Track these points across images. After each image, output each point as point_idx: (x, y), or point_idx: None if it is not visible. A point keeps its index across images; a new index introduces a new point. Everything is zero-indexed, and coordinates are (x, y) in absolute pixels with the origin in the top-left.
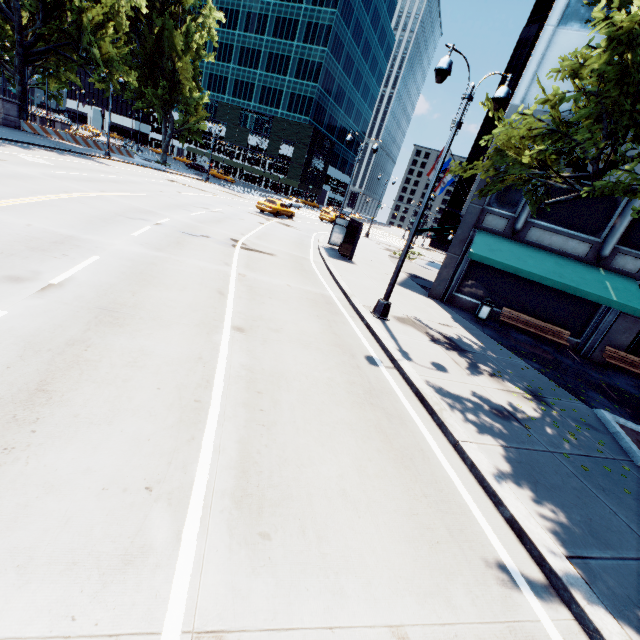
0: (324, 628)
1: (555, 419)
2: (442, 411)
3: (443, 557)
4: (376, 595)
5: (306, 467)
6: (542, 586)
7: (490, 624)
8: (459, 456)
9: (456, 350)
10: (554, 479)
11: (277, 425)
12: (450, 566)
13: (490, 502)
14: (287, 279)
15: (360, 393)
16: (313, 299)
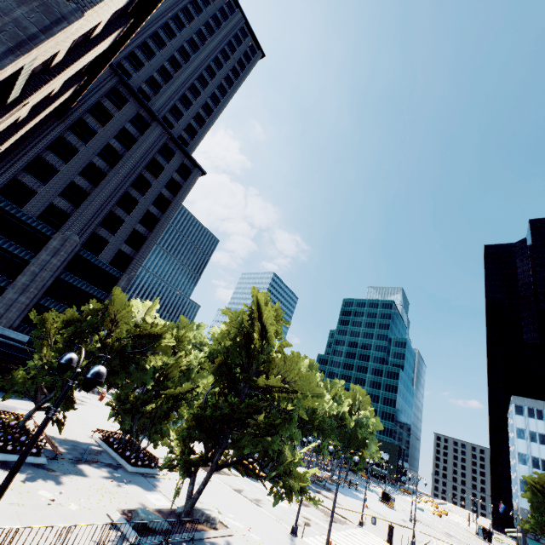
0: None
1: None
2: None
3: None
4: None
5: None
6: None
7: None
8: None
9: None
10: None
11: None
12: None
13: None
14: None
15: None
16: None
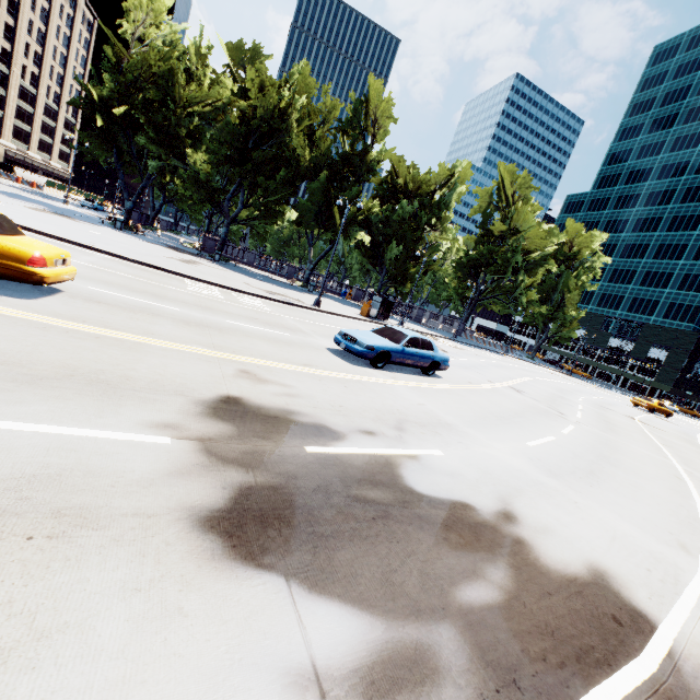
0: None
1: None
2: None
3: None
4: None
5: None
6: None
7: None
8: None
9: None
10: None
11: (695, 465)
12: None
13: None
14: (682, 443)
15: None
16: None
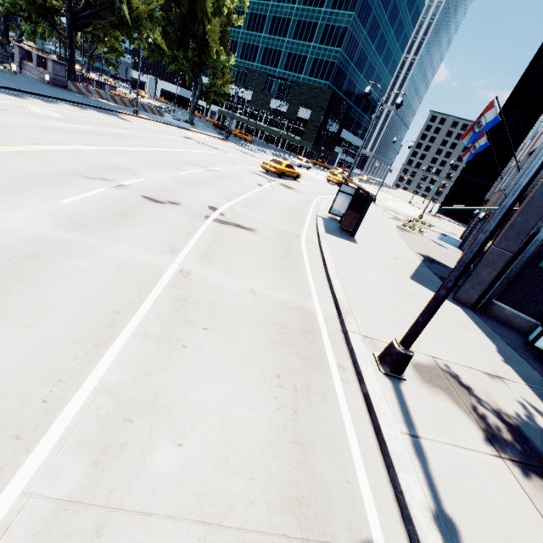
0: None
1: None
2: None
3: None
4: None
5: None
6: None
7: None
8: None
9: (542, 476)
10: None
11: None
12: None
13: None
14: (255, 277)
15: None
16: (283, 323)
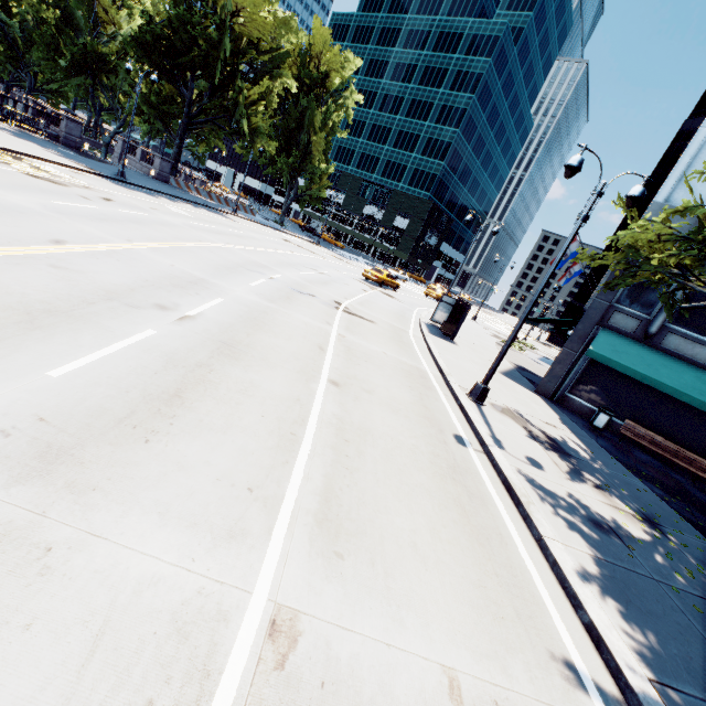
0: (381, 642)
1: (670, 550)
2: (529, 504)
3: (506, 632)
4: (433, 636)
5: (382, 514)
6: (614, 697)
7: (546, 704)
8: (541, 552)
9: (558, 452)
10: (653, 606)
11: (359, 472)
12: (512, 642)
13: (569, 604)
14: (384, 347)
15: (443, 466)
16: (407, 370)
